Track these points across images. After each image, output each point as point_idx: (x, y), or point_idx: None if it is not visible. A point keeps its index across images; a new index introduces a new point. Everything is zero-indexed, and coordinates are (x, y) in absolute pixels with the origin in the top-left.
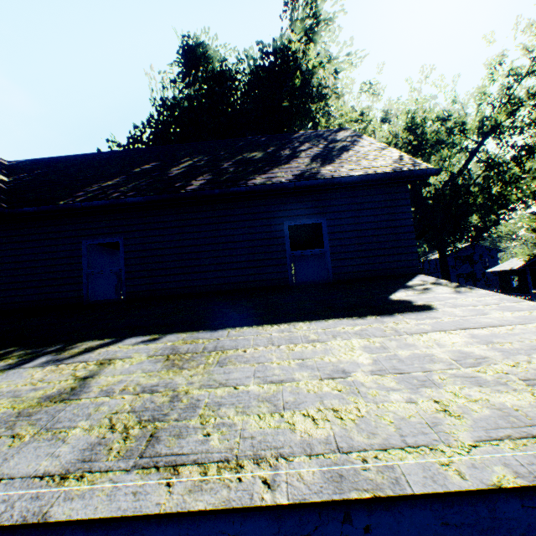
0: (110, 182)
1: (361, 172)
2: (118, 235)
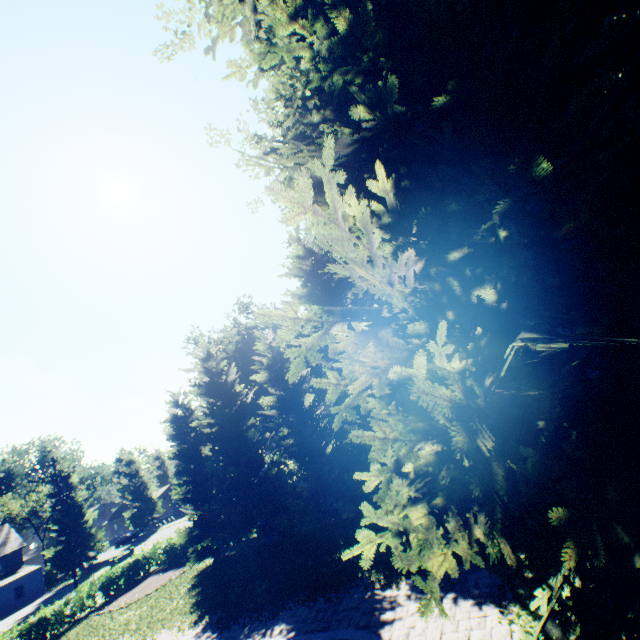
0: None
1: (13, 549)
2: None
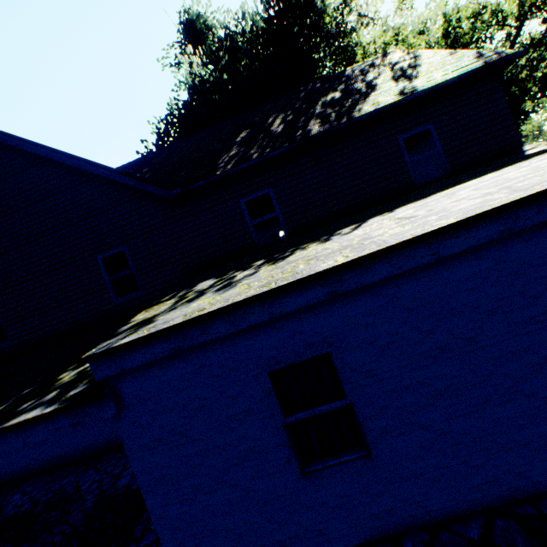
0: (231, 152)
1: (455, 74)
2: (266, 188)
